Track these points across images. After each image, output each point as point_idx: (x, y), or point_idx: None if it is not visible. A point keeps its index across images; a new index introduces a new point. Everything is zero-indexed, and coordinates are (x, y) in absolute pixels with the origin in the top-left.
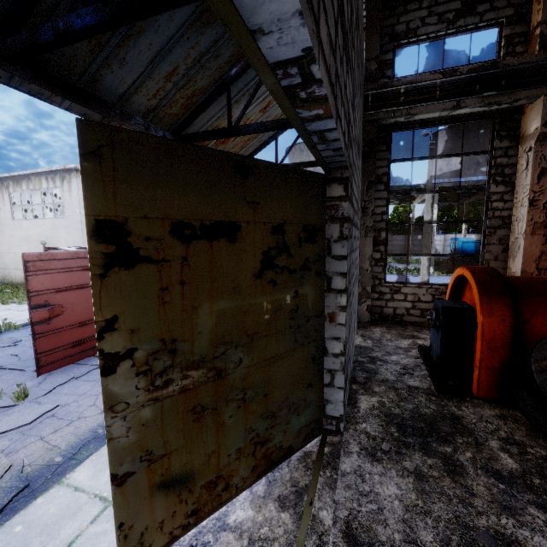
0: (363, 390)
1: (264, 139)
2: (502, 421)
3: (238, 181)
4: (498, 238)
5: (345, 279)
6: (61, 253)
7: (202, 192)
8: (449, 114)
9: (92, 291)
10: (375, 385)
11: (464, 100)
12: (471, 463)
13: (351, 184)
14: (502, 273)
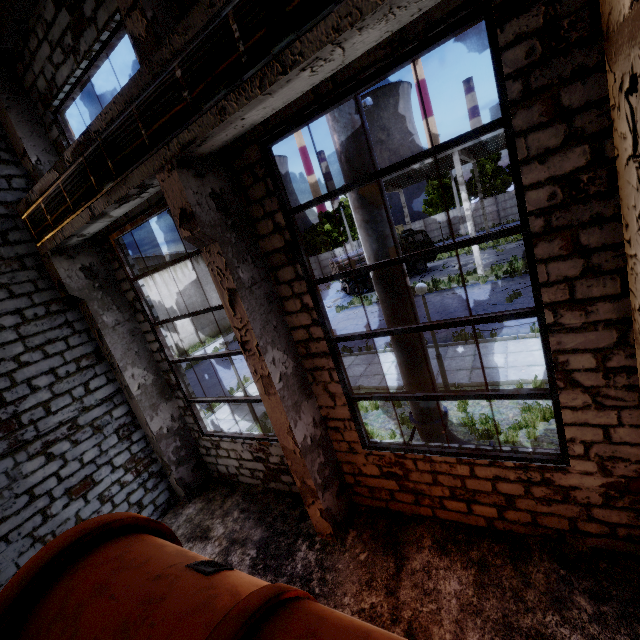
0: None
1: None
2: None
3: None
4: None
5: None
6: None
7: None
8: (120, 215)
9: None
10: None
11: (93, 204)
12: None
13: None
14: None
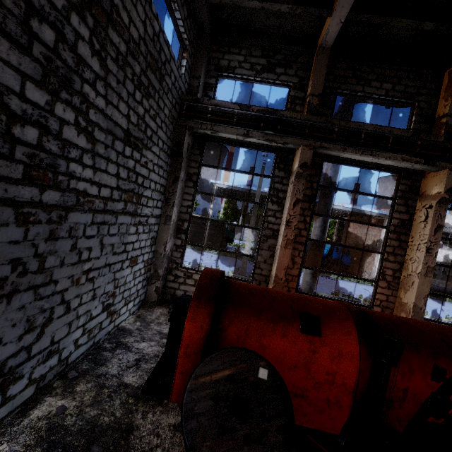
0: (63, 388)
1: None
2: (172, 433)
3: None
4: (269, 246)
5: None
6: None
7: None
8: (245, 140)
9: None
10: (84, 382)
11: (252, 131)
12: None
13: (44, 165)
14: (267, 274)
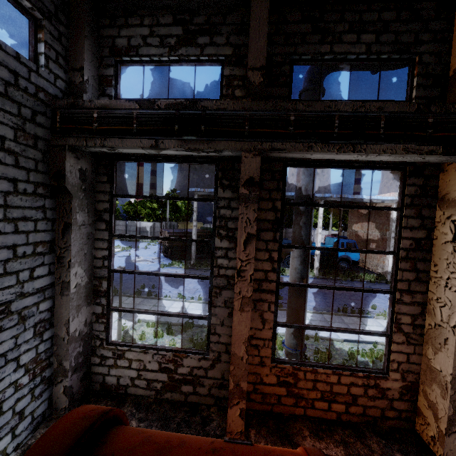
0: None
1: None
2: None
3: None
4: (224, 300)
5: None
6: None
7: None
8: (161, 153)
9: None
10: None
11: (163, 140)
12: None
13: None
14: (228, 341)
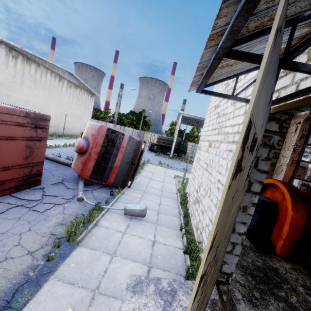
0: None
1: (230, 75)
2: (296, 273)
3: (267, 106)
4: (271, 163)
5: (261, 186)
6: (0, 107)
7: (264, 110)
8: None
9: (221, 207)
10: None
11: None
12: (299, 305)
13: None
14: None
